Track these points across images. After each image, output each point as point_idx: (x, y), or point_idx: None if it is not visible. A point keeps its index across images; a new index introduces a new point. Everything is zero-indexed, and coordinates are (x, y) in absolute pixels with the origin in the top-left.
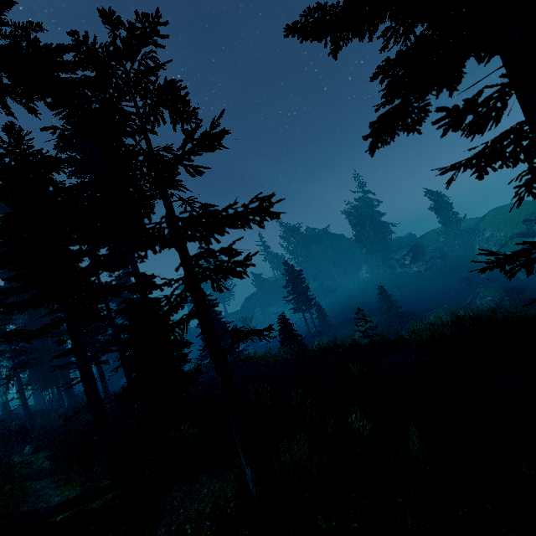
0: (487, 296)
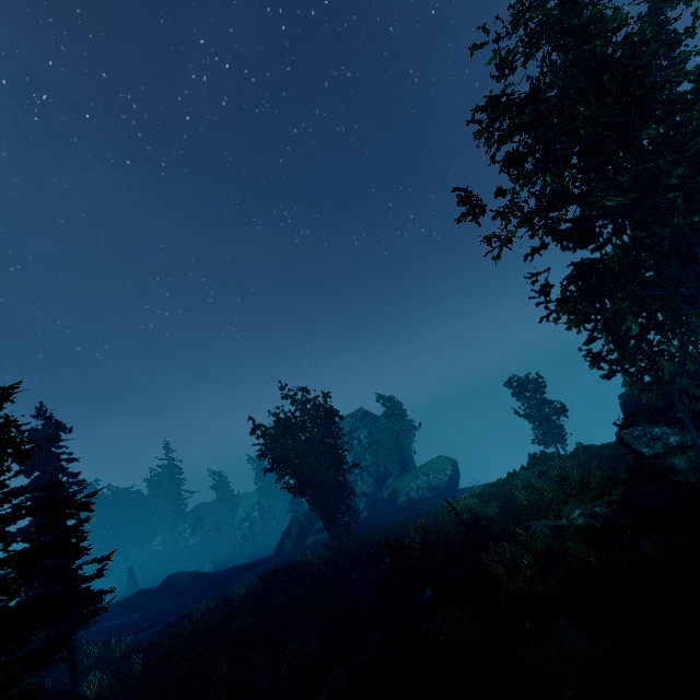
0: (206, 568)
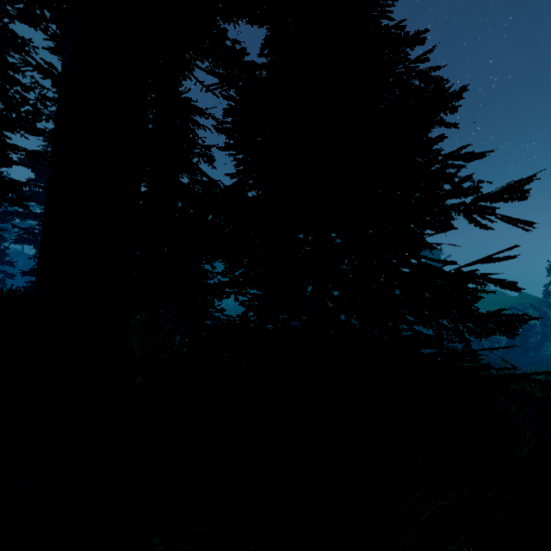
0: None
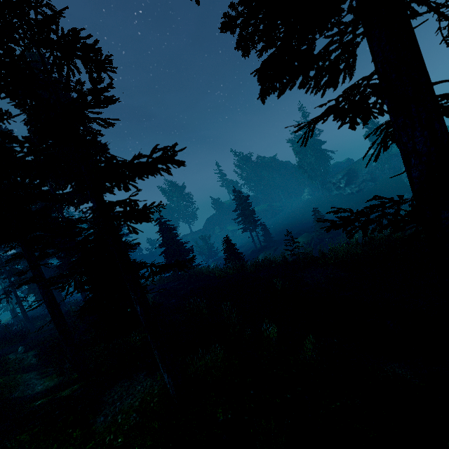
0: None
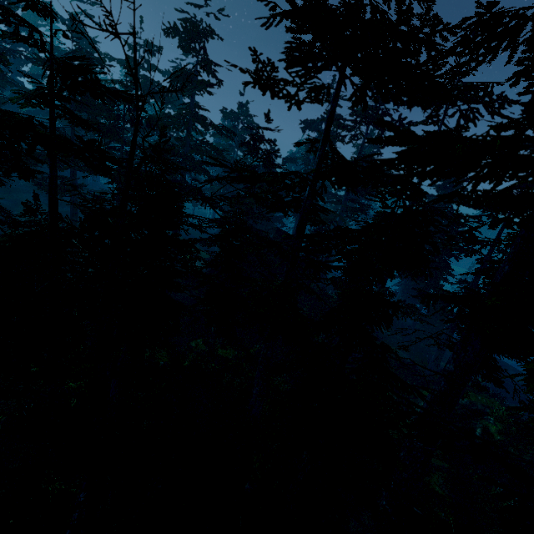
0: None
